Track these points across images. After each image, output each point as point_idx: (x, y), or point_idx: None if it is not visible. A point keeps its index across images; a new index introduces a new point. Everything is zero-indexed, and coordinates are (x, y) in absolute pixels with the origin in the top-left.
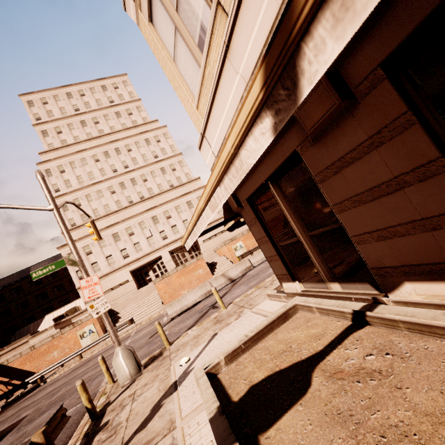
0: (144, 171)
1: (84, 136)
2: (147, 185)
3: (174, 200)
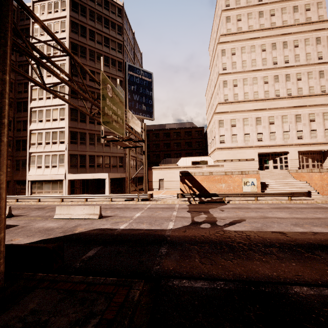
0: (302, 70)
1: (257, 27)
2: (298, 85)
3: (326, 106)
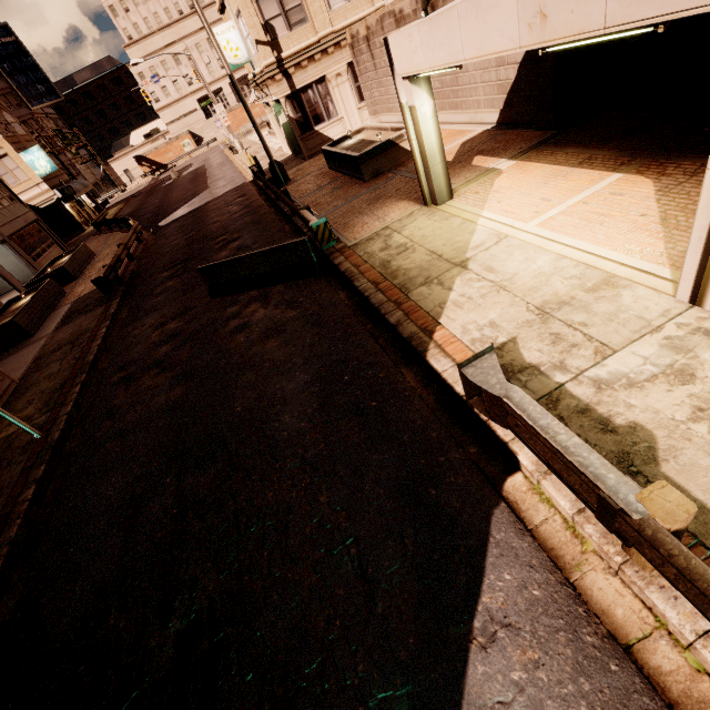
0: None
1: None
2: None
3: None
